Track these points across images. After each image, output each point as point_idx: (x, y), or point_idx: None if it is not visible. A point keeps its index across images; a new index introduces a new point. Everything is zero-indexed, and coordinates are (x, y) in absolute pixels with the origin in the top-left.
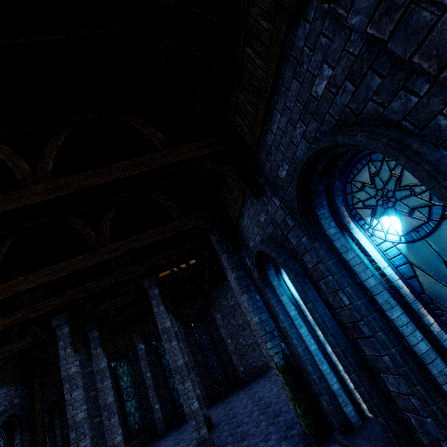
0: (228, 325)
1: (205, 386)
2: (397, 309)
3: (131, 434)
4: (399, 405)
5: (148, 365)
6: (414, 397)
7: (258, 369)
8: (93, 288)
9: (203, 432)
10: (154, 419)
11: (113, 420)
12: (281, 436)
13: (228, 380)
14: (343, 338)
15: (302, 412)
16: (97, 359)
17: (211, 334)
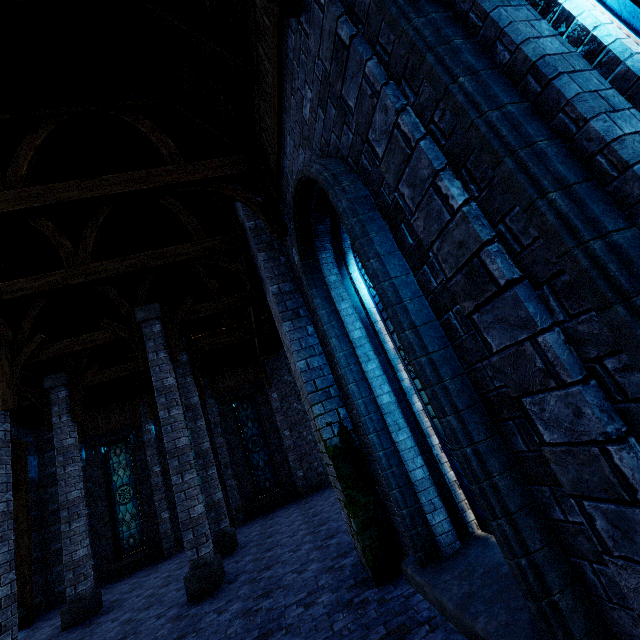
0: (288, 410)
1: (243, 494)
2: (631, 116)
3: (122, 550)
4: (562, 483)
5: (158, 456)
6: (625, 447)
7: (326, 477)
8: (16, 290)
9: (204, 552)
10: (158, 532)
11: (76, 525)
12: (324, 566)
13: (279, 488)
14: (440, 336)
15: (357, 526)
16: (60, 432)
17: (261, 421)
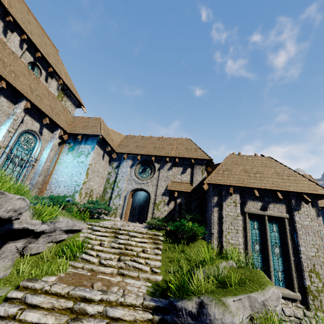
0: None
1: None
2: None
3: None
4: None
5: None
6: None
7: None
8: None
9: None
10: None
11: None
12: None
13: None
14: None
15: None
16: None
17: None
